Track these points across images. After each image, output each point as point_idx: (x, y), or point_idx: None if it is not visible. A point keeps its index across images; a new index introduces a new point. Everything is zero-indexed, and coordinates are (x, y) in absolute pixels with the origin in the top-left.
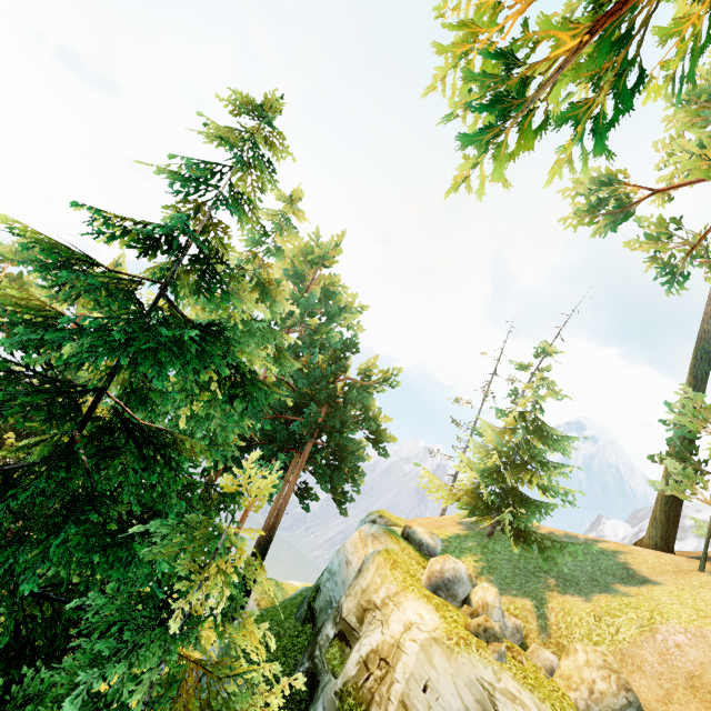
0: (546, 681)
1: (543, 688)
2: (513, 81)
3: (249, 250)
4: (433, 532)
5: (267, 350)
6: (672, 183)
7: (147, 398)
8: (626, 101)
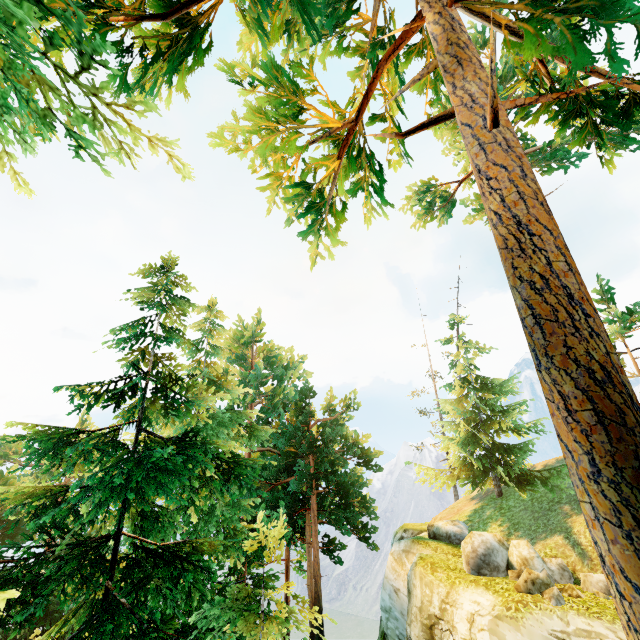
0: (607, 602)
1: (608, 609)
2: (314, 191)
3: (192, 359)
4: (454, 519)
5: (239, 431)
6: (468, 172)
7: (157, 521)
8: (381, 178)
